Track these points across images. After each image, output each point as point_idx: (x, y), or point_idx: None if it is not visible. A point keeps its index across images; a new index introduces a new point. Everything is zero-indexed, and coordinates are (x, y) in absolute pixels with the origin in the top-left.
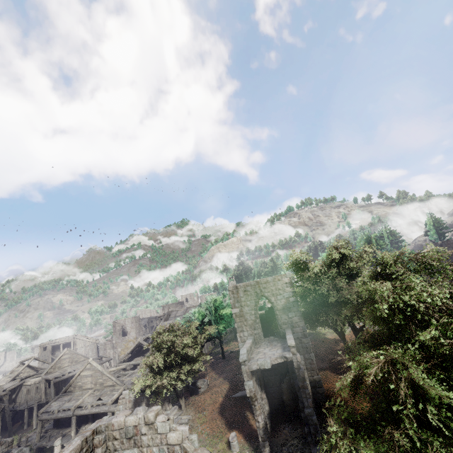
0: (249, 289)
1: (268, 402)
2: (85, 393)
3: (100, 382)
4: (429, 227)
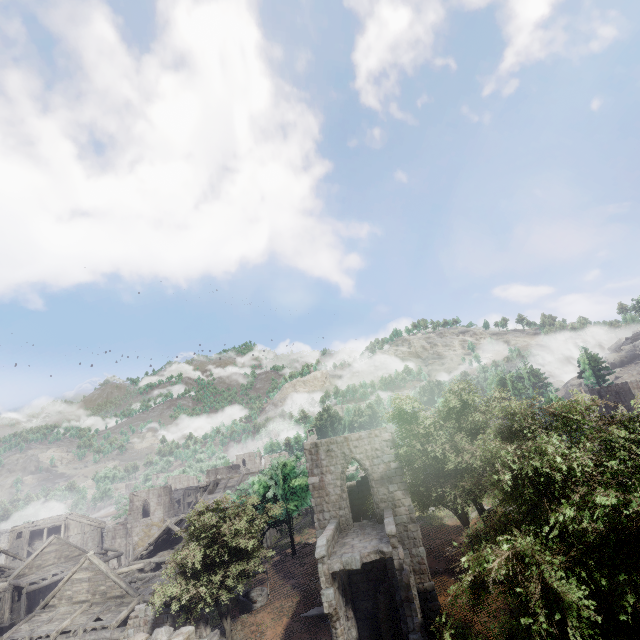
0: (334, 447)
1: (357, 624)
2: (76, 608)
3: (102, 591)
4: (584, 366)
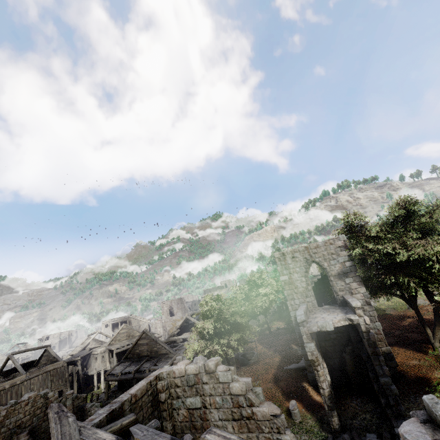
0: (297, 255)
1: (328, 374)
2: (142, 359)
3: (155, 350)
4: None
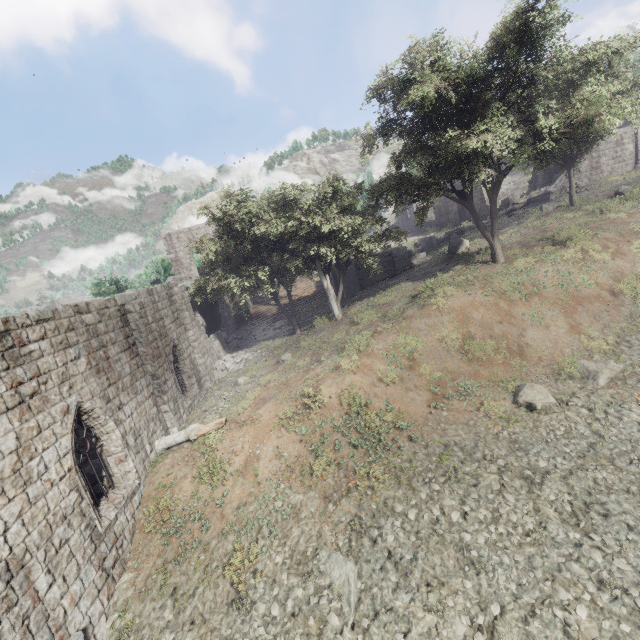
0: (182, 236)
1: (206, 322)
2: None
3: None
4: None
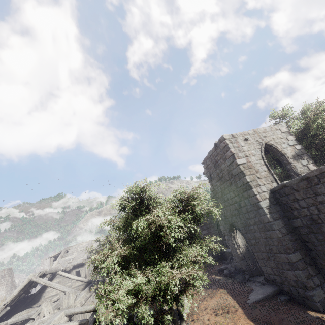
0: (248, 137)
1: None
2: None
3: None
4: None
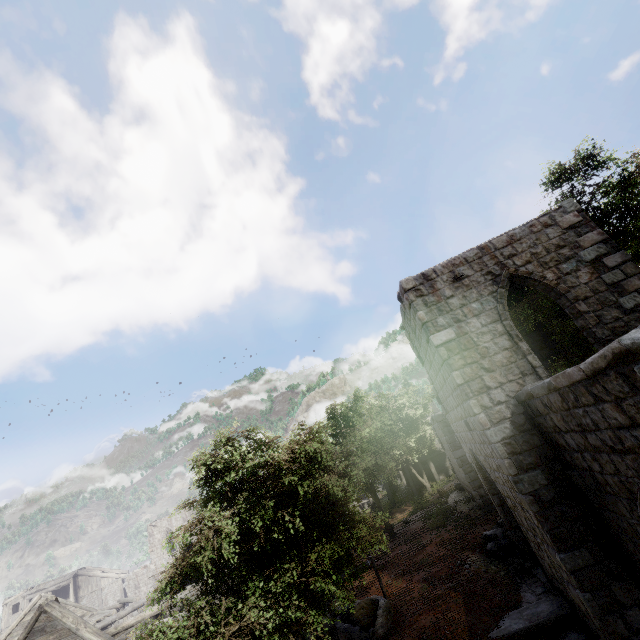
0: (465, 270)
1: None
2: None
3: None
4: None
